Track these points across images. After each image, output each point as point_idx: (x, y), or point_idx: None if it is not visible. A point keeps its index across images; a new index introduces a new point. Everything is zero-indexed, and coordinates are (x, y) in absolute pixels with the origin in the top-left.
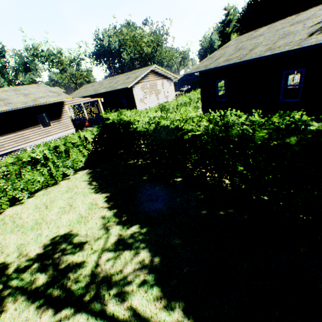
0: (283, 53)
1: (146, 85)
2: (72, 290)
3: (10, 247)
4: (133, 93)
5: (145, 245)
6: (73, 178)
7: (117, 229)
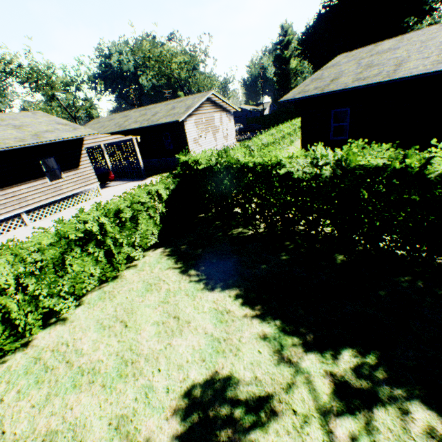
0: None
1: (201, 119)
2: None
3: (94, 427)
4: (184, 130)
5: (403, 392)
6: (143, 264)
7: (314, 360)
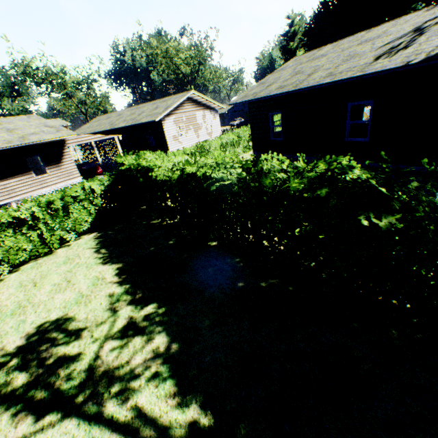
0: (345, 81)
1: (181, 117)
2: (61, 390)
3: None
4: (163, 129)
5: (162, 328)
6: (75, 244)
7: (129, 309)
